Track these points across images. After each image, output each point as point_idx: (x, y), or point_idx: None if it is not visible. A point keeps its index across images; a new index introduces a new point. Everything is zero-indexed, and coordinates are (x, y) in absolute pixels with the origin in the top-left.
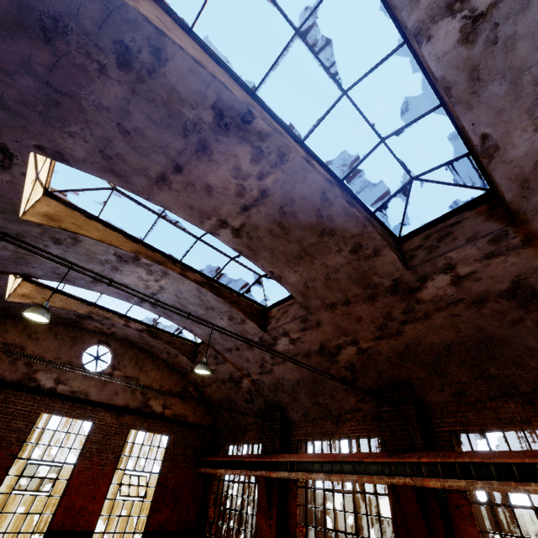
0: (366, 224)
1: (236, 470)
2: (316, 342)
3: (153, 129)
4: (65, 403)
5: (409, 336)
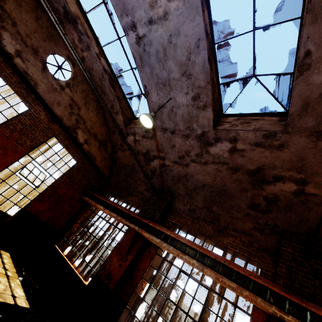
0: None
1: (113, 213)
2: (257, 162)
3: None
4: (15, 75)
5: None
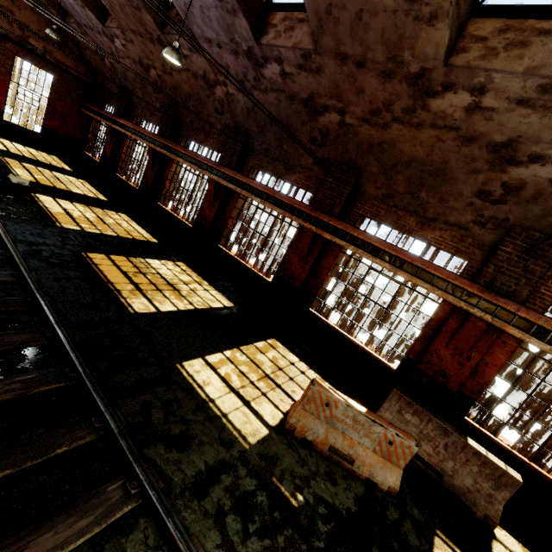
0: None
1: (99, 117)
2: (136, 55)
3: None
4: None
5: (176, 79)
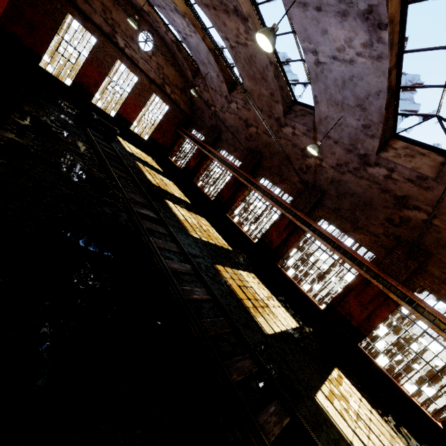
0: (278, 89)
1: (191, 140)
2: (245, 116)
3: None
4: (128, 60)
5: (272, 140)
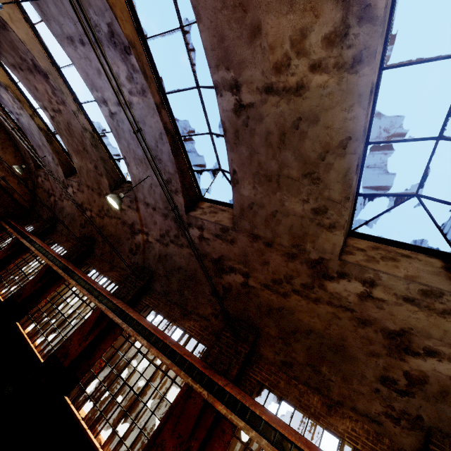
0: (98, 159)
1: (12, 230)
2: (81, 200)
3: (7, 46)
4: None
5: (105, 222)
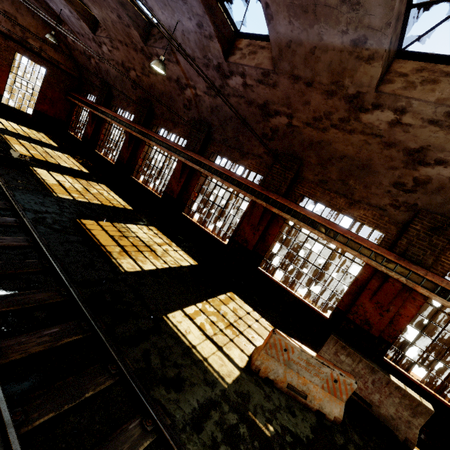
0: (118, 6)
1: (83, 104)
2: (120, 59)
3: None
4: None
5: (152, 80)
